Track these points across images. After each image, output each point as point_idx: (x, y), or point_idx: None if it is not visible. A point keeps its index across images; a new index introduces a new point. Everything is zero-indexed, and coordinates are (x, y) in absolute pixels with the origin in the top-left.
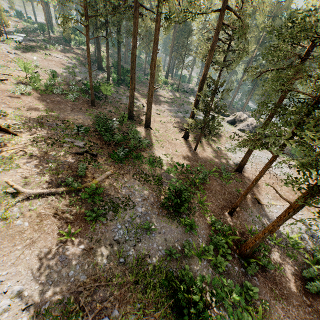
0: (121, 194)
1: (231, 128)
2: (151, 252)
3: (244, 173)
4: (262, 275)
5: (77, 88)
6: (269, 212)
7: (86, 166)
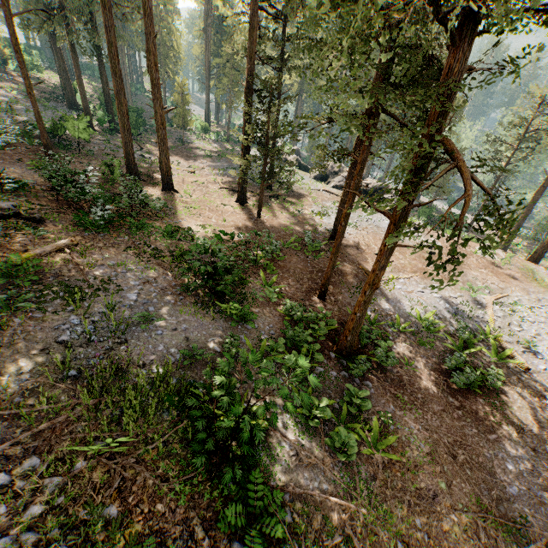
0: (92, 275)
1: (322, 186)
2: (150, 358)
3: (345, 241)
4: (380, 377)
5: (15, 129)
6: (388, 290)
7: (10, 235)
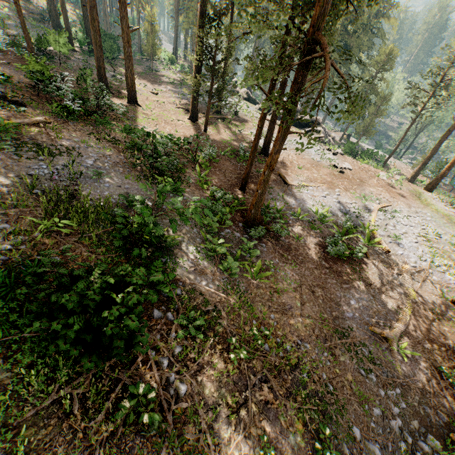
0: (60, 144)
1: None
2: (97, 197)
3: None
4: (274, 243)
5: (5, 39)
6: (298, 192)
7: None
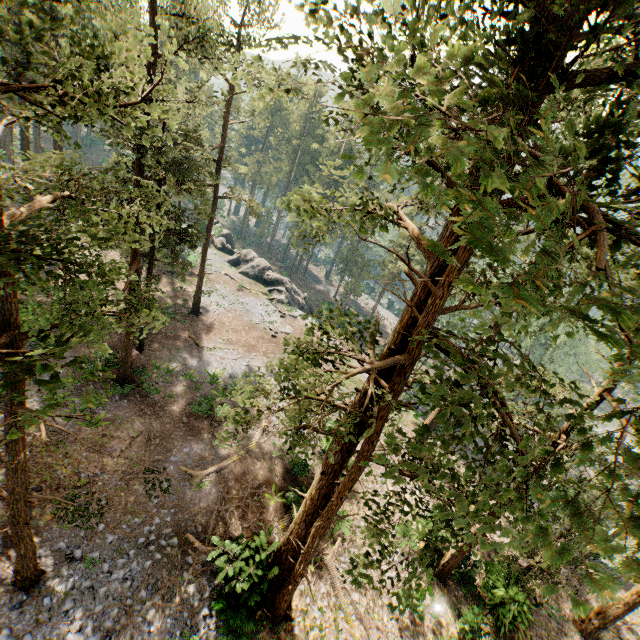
0: None
1: (229, 270)
2: None
3: (204, 317)
4: (140, 399)
5: None
6: (207, 355)
7: None
